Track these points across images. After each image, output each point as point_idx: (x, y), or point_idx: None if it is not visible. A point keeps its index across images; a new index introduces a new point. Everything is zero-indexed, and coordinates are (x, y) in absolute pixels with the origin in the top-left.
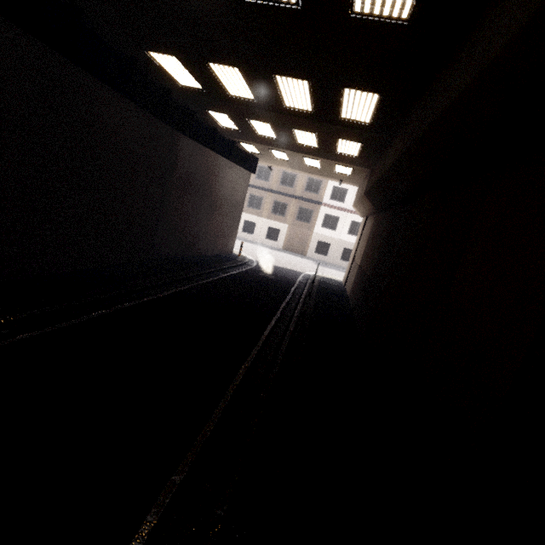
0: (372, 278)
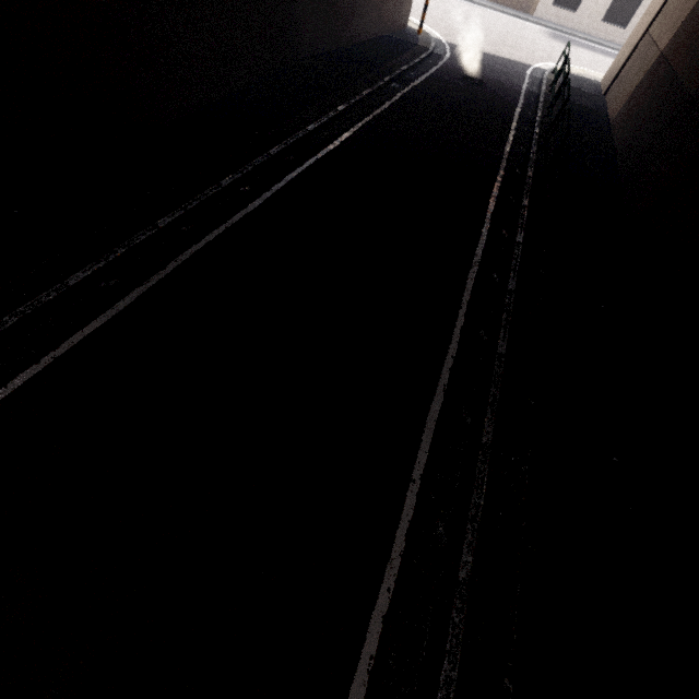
0: (698, 99)
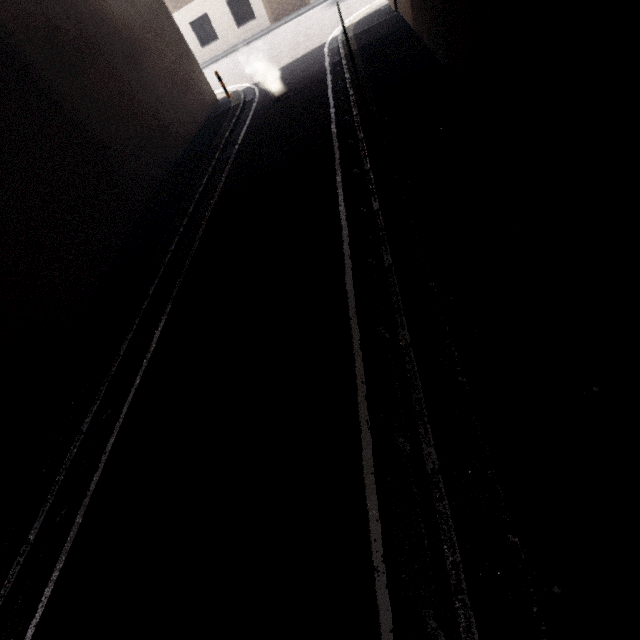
0: None
